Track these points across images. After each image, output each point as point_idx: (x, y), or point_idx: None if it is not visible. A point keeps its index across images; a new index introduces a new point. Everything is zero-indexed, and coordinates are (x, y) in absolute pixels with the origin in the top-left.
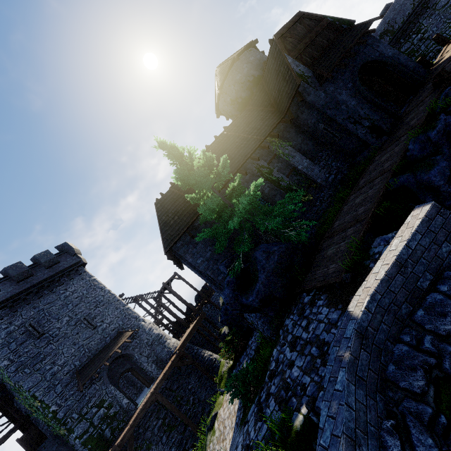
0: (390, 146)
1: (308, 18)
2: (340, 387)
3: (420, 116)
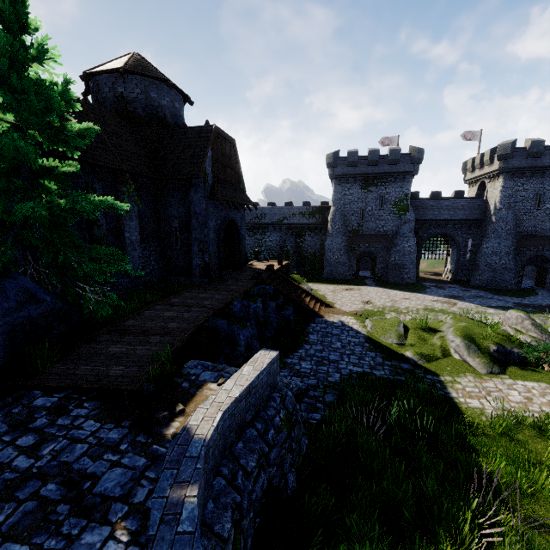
0: (210, 290)
1: (234, 151)
2: (189, 527)
3: (239, 287)
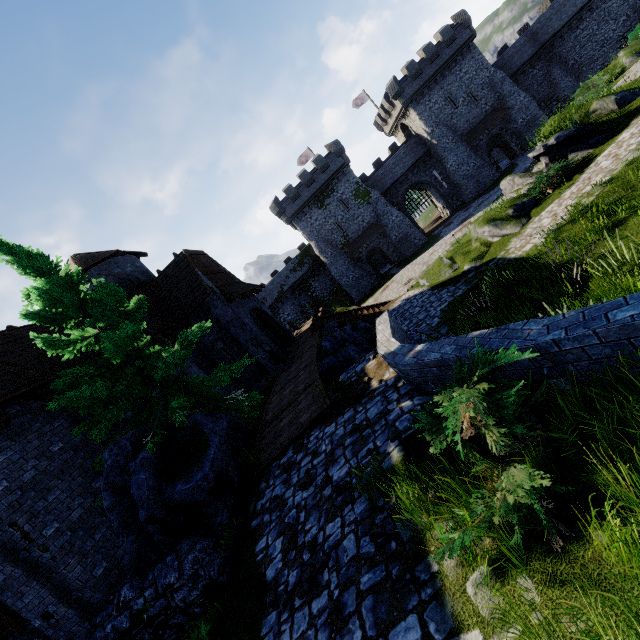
0: (293, 363)
1: (210, 259)
2: (427, 346)
3: (311, 343)
